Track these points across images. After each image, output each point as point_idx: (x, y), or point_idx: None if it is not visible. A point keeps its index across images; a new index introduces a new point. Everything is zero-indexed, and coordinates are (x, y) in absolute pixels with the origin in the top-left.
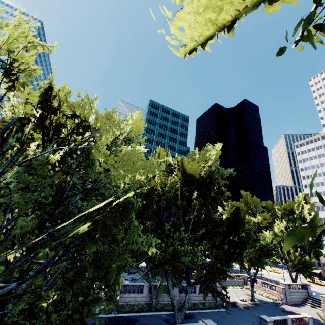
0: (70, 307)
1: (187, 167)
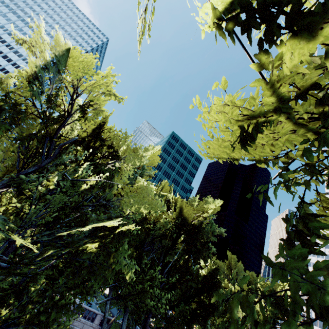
0: (46, 302)
1: (183, 211)
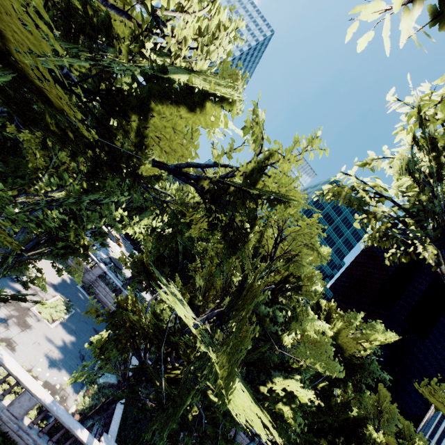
0: None
1: (341, 338)
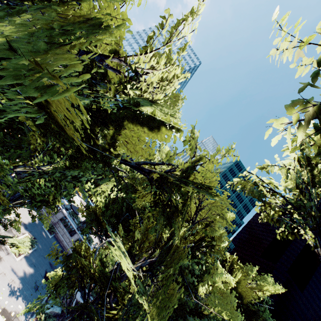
0: None
1: (241, 287)
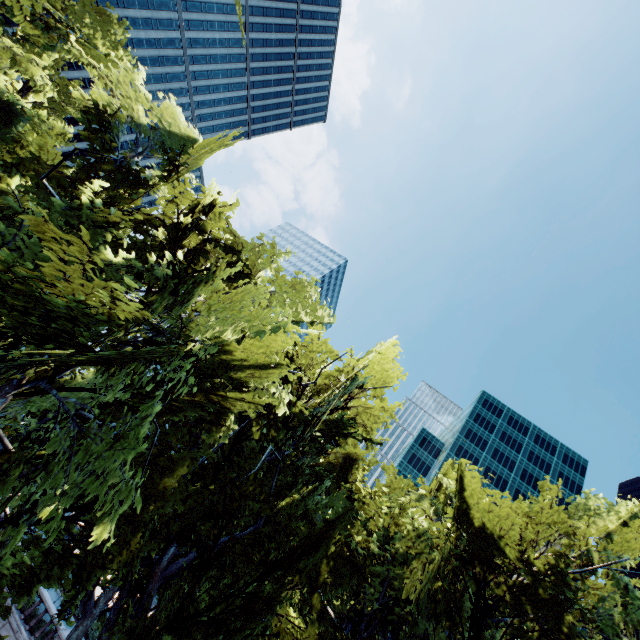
0: None
1: (476, 501)
